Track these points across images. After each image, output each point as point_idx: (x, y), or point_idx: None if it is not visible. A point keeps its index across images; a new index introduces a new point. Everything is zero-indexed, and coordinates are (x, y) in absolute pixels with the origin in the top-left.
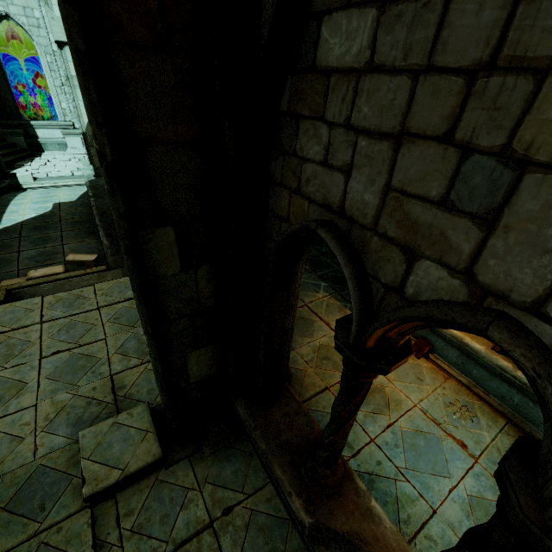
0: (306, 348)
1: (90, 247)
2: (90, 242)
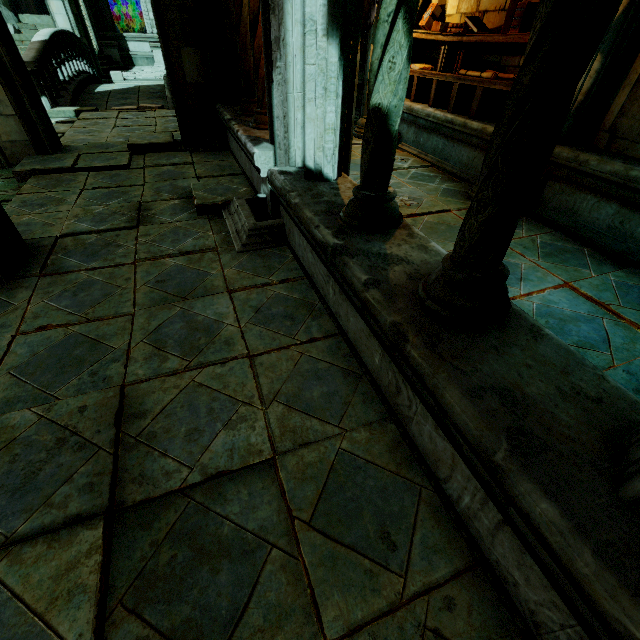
0: None
1: (159, 104)
2: (159, 102)
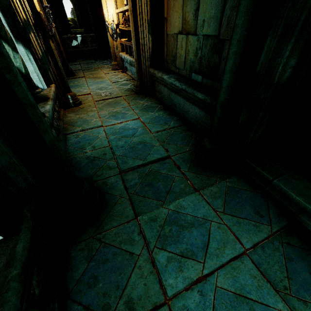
0: (88, 73)
1: None
2: None
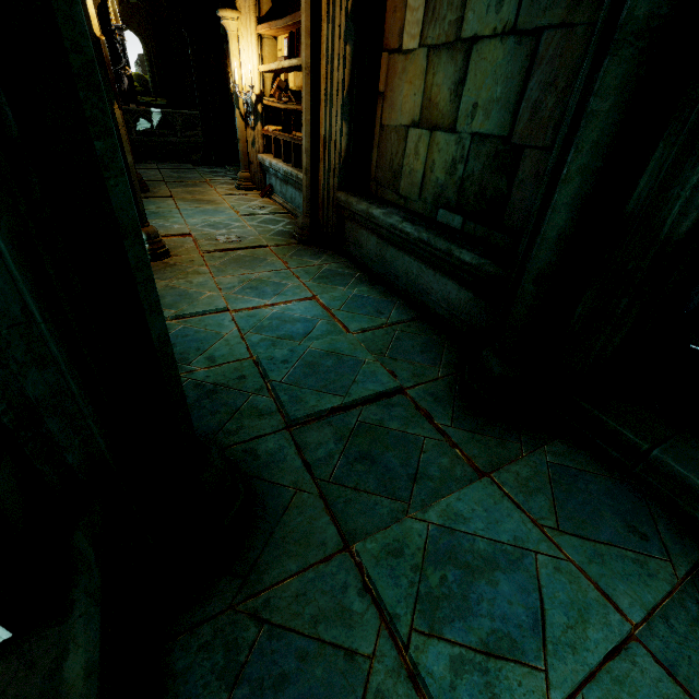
0: (179, 189)
1: None
2: None
